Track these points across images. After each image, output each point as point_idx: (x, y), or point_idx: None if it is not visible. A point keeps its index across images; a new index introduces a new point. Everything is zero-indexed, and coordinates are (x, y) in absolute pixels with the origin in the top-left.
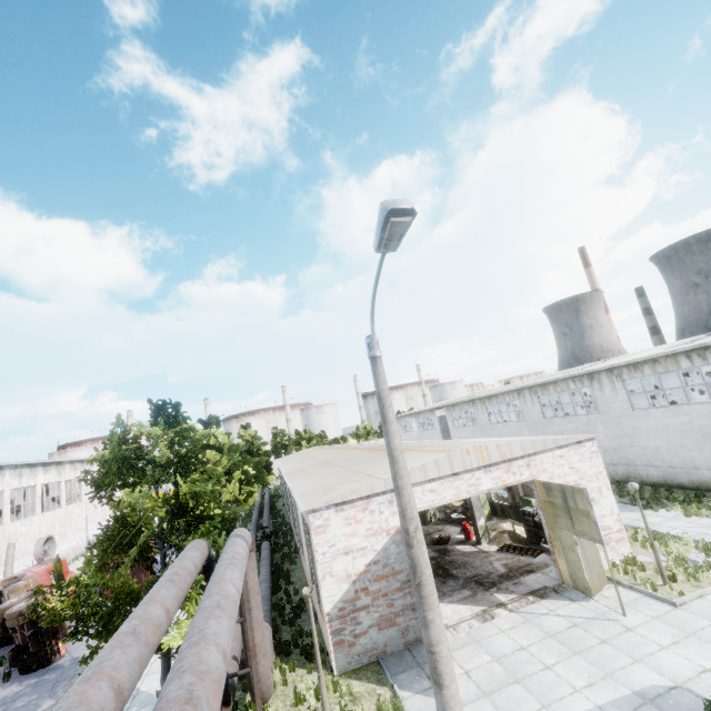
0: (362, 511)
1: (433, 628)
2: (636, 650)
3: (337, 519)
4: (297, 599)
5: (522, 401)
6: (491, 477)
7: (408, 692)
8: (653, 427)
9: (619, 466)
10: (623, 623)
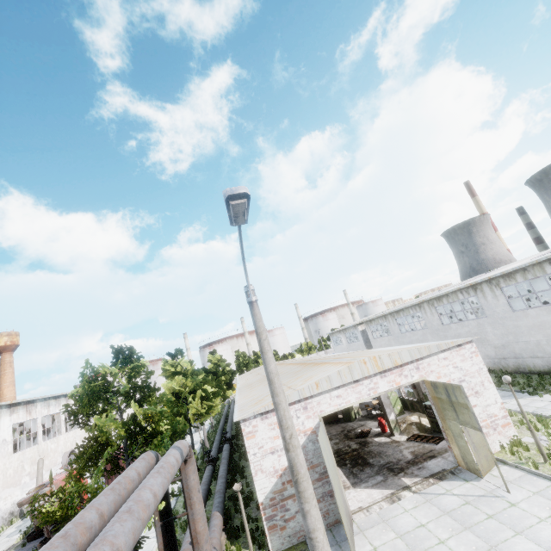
0: None
1: (310, 517)
2: (517, 523)
3: (263, 425)
4: (248, 490)
5: (423, 312)
6: (387, 380)
7: None
8: (532, 324)
9: (509, 359)
10: (508, 499)
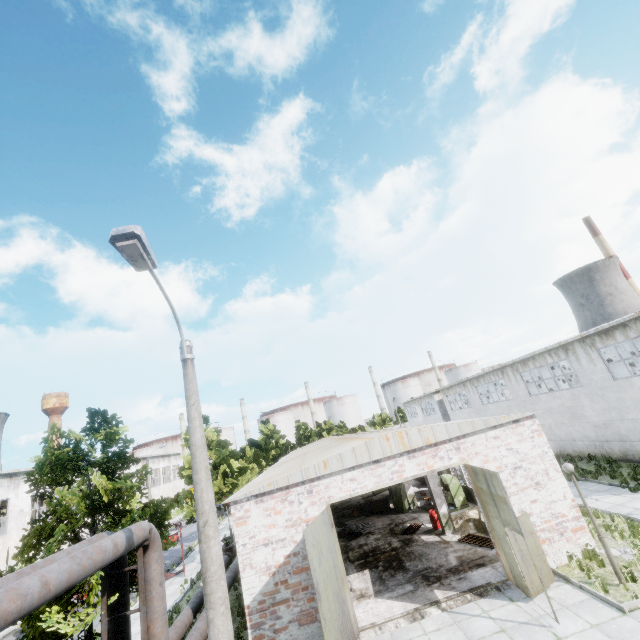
0: (282, 502)
1: (212, 628)
2: None
3: (257, 510)
4: None
5: (507, 379)
6: (416, 463)
7: None
8: (639, 397)
9: (613, 442)
10: (555, 631)
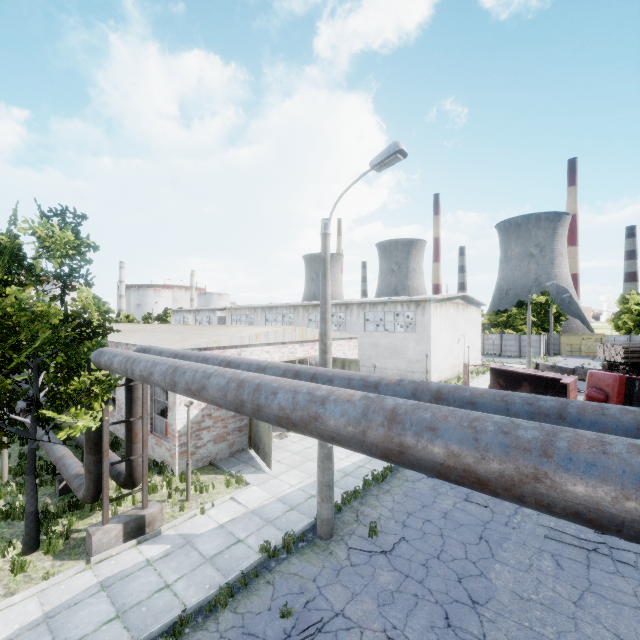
0: None
1: None
2: None
3: None
4: None
5: (296, 315)
6: (303, 349)
7: (242, 474)
8: (372, 343)
9: None
10: None
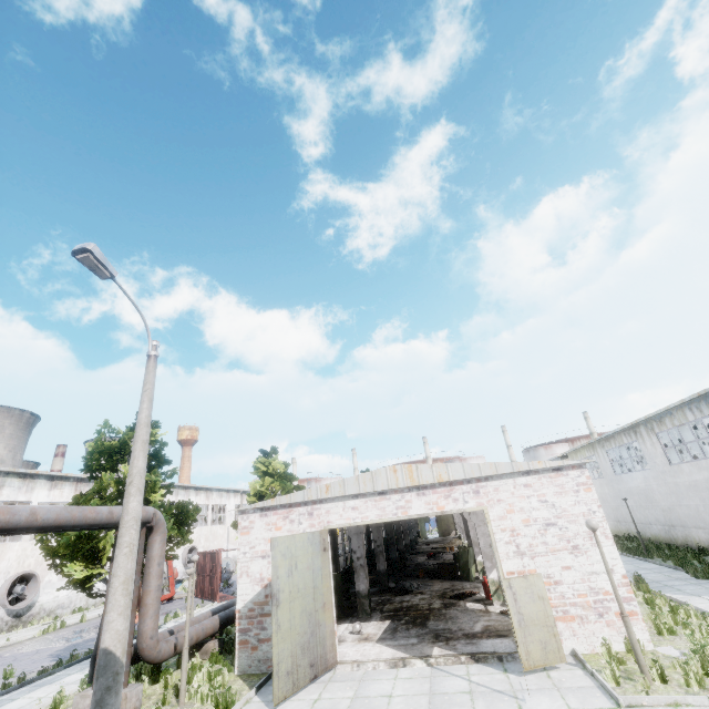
0: (283, 519)
1: (115, 562)
2: None
3: (260, 523)
4: None
5: (640, 442)
6: (425, 501)
7: (259, 698)
8: None
9: None
10: (523, 704)
